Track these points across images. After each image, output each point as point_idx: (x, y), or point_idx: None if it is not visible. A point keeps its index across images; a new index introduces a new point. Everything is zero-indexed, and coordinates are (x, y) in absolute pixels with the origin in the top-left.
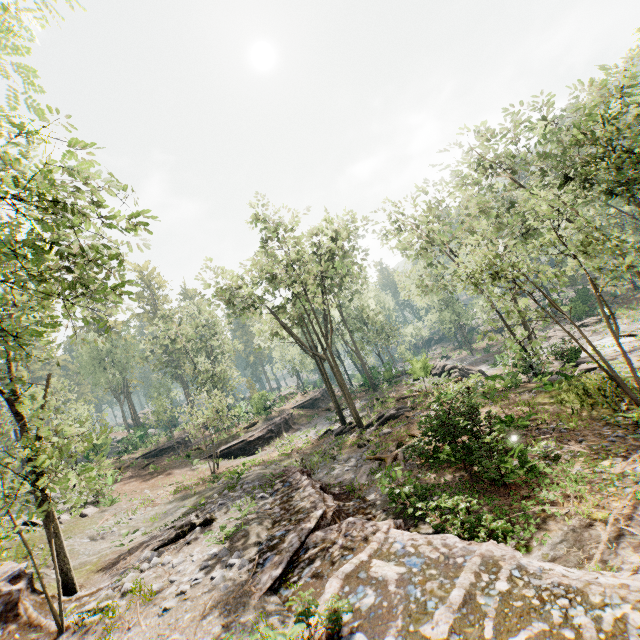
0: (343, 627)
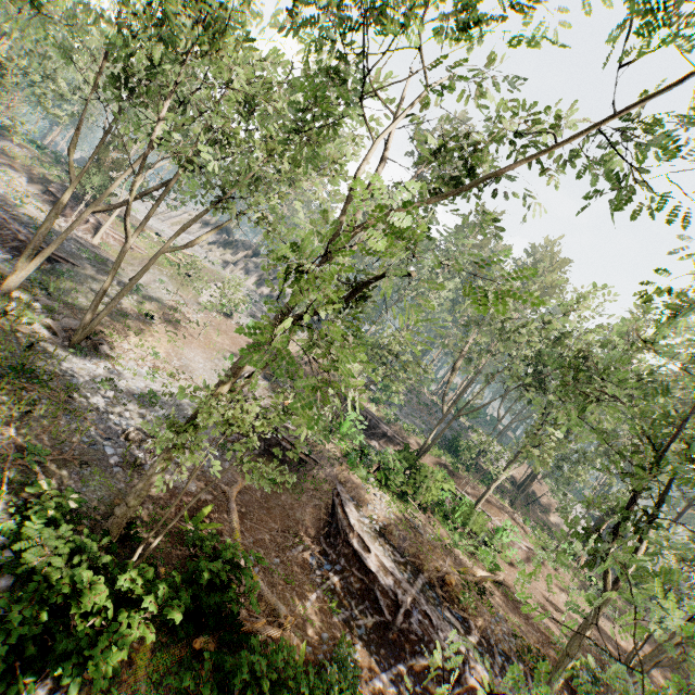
0: None
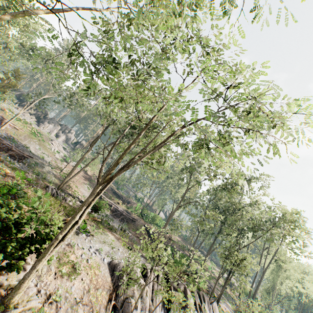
0: None
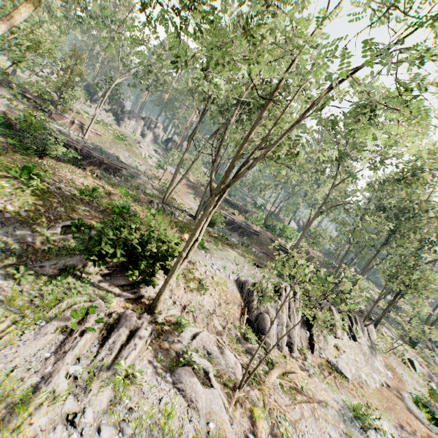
0: None
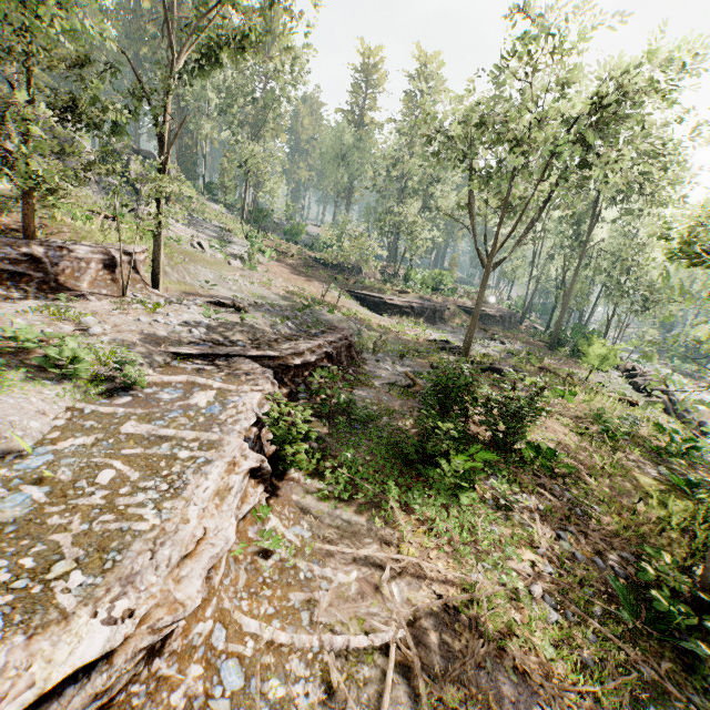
0: (136, 391)
